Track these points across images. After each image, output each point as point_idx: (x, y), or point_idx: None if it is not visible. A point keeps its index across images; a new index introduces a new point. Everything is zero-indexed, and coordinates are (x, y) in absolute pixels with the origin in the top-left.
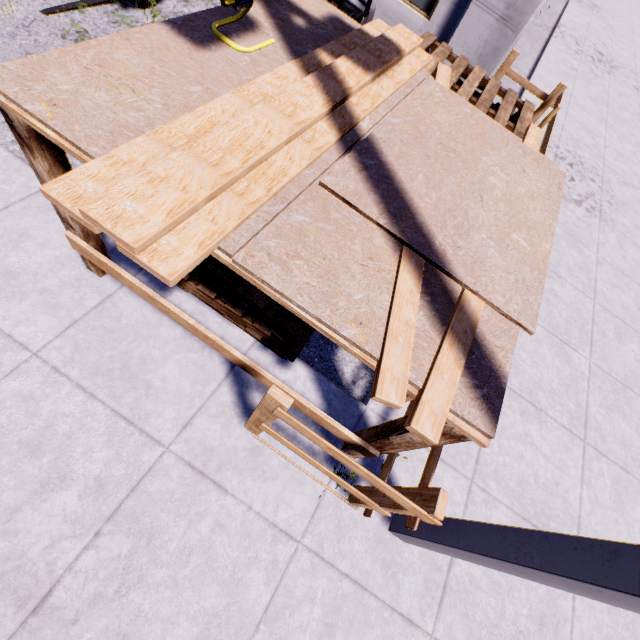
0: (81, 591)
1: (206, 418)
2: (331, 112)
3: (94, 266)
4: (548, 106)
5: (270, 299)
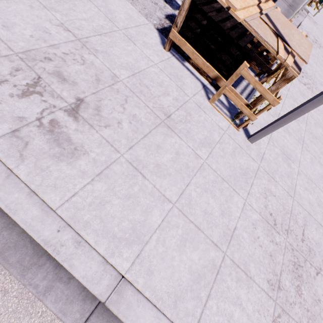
0: (177, 118)
1: (198, 96)
2: (257, 5)
3: (169, 46)
4: None
5: (226, 60)
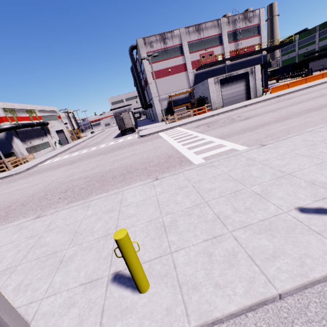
0: None
1: None
2: None
3: None
4: (33, 155)
5: None
